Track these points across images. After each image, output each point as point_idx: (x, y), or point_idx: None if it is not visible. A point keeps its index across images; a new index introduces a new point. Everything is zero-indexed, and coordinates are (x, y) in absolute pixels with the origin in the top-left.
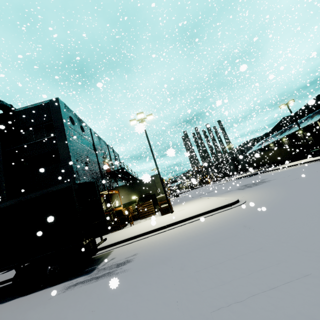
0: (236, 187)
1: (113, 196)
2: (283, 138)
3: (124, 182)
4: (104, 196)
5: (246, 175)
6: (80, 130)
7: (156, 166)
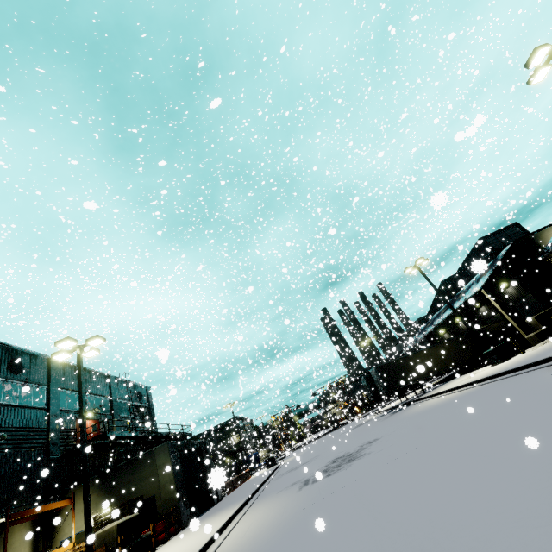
0: (322, 465)
1: (63, 512)
2: (456, 317)
3: (150, 447)
4: (34, 518)
5: (401, 402)
6: (3, 371)
7: (83, 456)
